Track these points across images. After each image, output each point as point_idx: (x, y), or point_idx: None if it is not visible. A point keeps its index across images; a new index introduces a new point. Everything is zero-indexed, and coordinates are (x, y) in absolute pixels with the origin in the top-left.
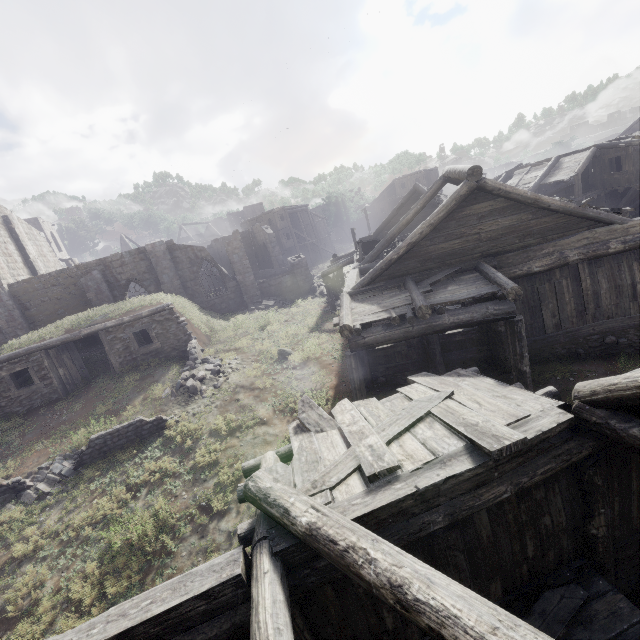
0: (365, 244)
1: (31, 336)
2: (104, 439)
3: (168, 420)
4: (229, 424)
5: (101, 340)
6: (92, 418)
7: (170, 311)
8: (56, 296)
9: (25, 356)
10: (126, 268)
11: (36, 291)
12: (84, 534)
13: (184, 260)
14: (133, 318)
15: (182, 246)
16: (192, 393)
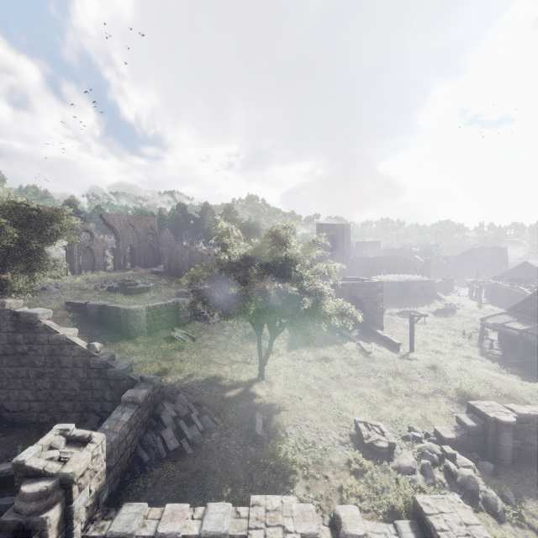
0: (513, 279)
1: (388, 277)
2: (440, 310)
3: (456, 311)
4: (480, 316)
5: (409, 285)
6: (426, 305)
7: (432, 282)
8: (361, 266)
9: (389, 283)
10: (386, 262)
11: (357, 262)
12: (458, 324)
13: (406, 265)
14: (421, 281)
15: (407, 259)
16: (454, 308)
